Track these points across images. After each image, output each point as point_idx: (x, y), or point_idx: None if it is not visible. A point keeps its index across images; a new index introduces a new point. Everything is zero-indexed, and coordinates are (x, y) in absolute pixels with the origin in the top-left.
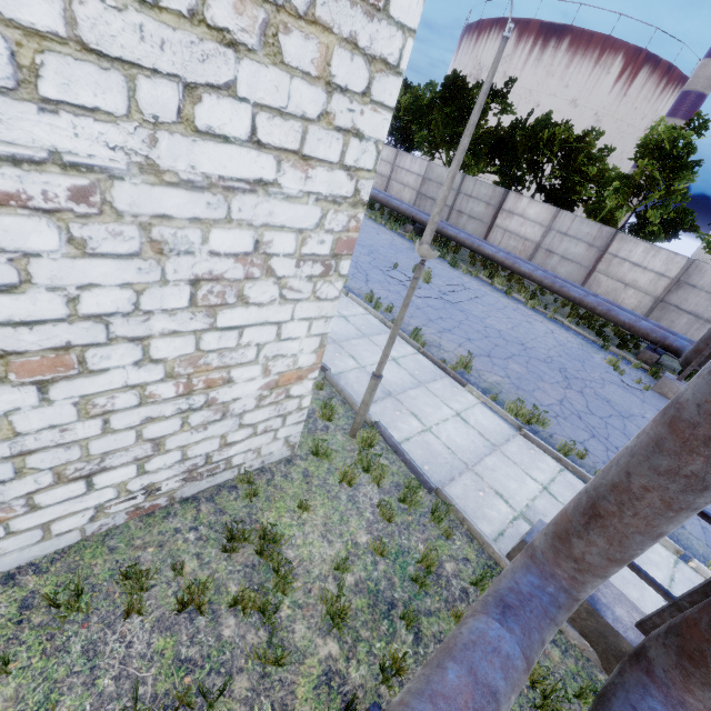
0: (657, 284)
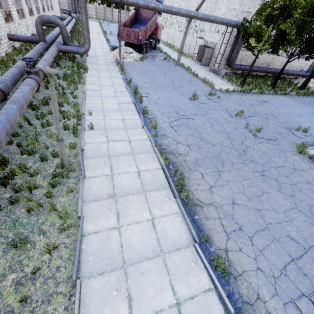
0: (67, 5)
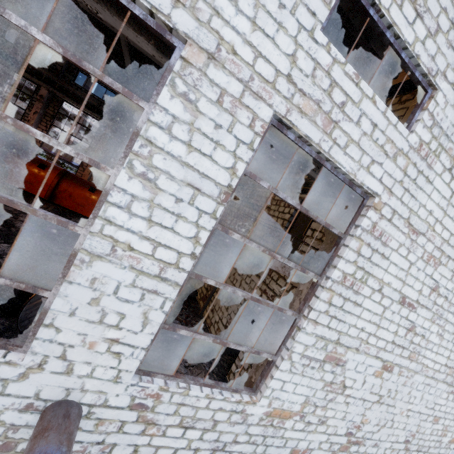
0: None
